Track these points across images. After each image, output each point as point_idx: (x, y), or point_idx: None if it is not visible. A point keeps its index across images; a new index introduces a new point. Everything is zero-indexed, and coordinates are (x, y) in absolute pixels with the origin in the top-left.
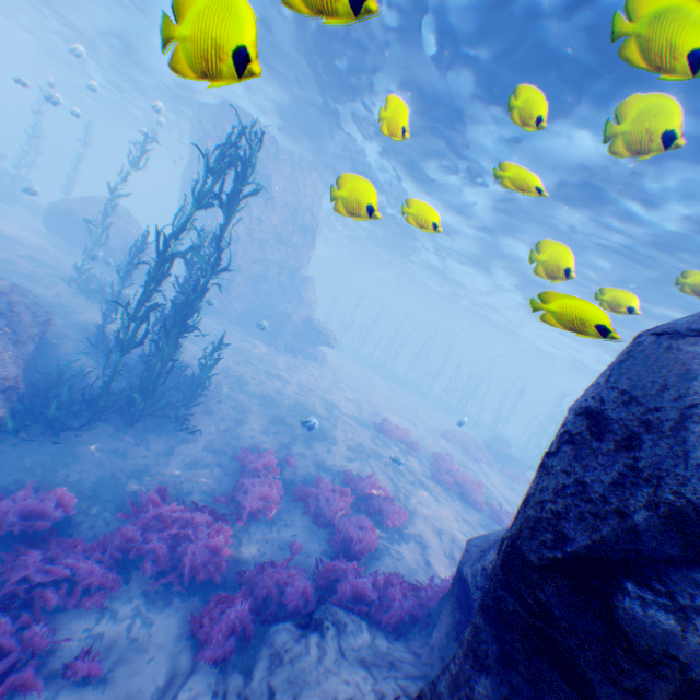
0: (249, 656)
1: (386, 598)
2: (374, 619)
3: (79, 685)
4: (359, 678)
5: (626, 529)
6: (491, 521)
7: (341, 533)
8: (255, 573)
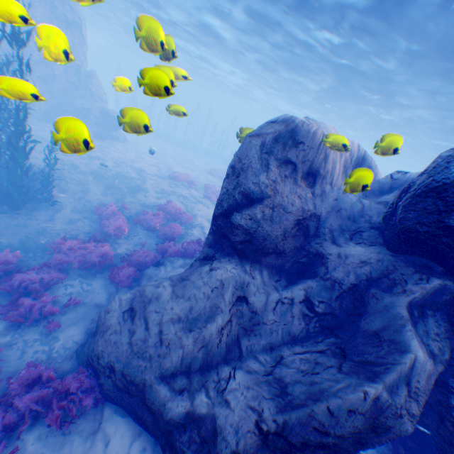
0: (138, 280)
1: (188, 249)
2: (184, 256)
3: (73, 307)
4: (180, 270)
5: (234, 200)
6: None
7: (164, 232)
8: (129, 256)
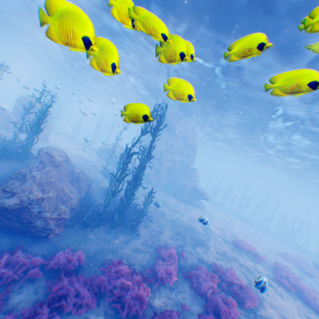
0: None
1: None
2: None
3: None
4: None
5: None
6: None
7: (213, 303)
8: (160, 317)
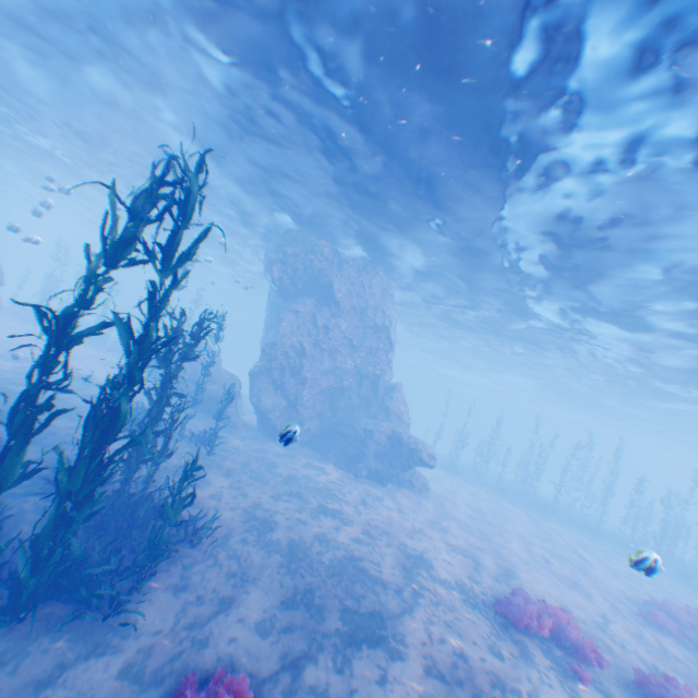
0: None
1: None
2: None
3: None
4: None
5: None
6: None
7: None
8: None
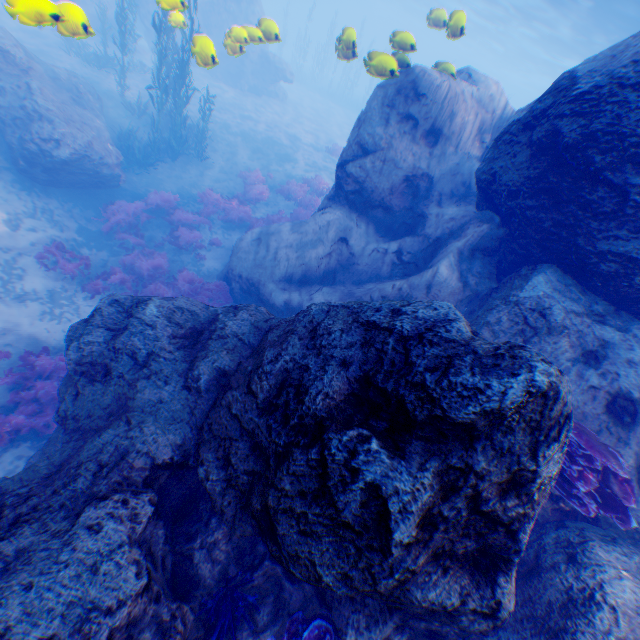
0: None
1: None
2: None
3: (216, 249)
4: None
5: (351, 151)
6: None
7: (303, 205)
8: (266, 220)
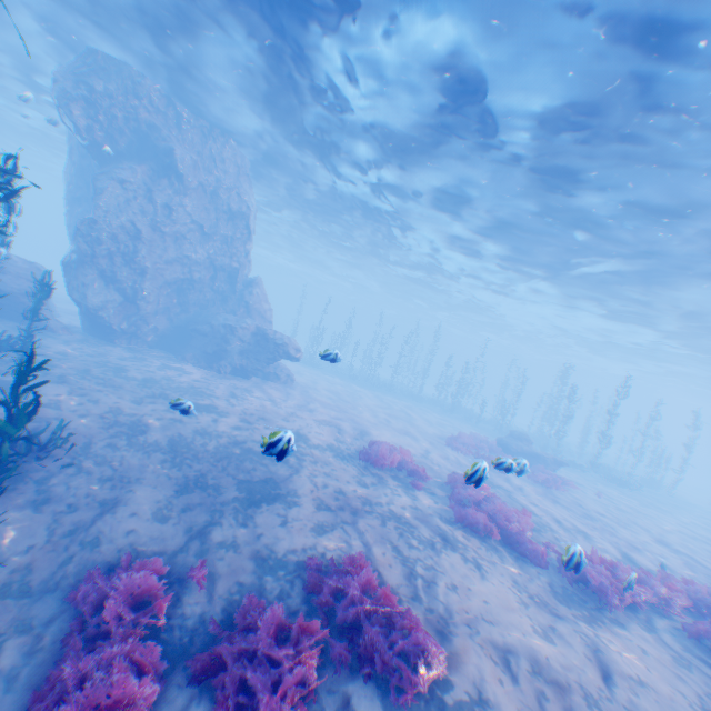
0: None
1: None
2: None
3: None
4: None
5: None
6: (565, 578)
7: None
8: None
